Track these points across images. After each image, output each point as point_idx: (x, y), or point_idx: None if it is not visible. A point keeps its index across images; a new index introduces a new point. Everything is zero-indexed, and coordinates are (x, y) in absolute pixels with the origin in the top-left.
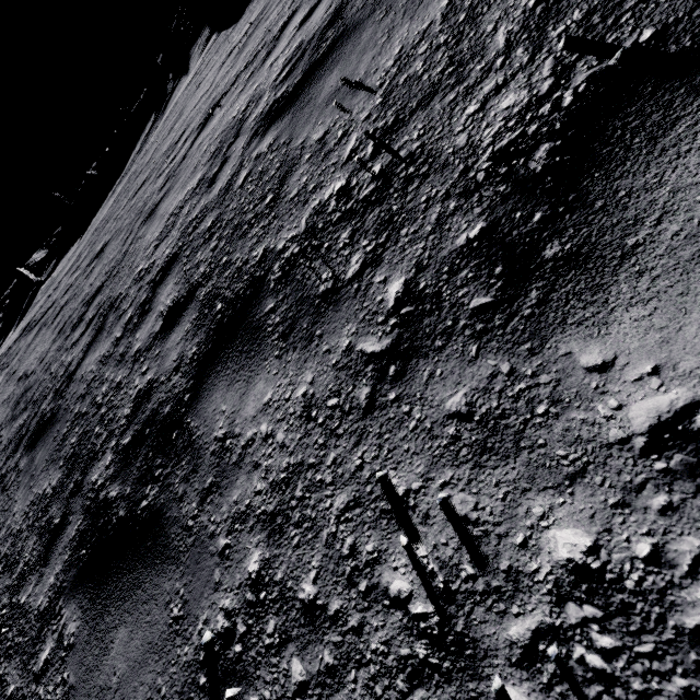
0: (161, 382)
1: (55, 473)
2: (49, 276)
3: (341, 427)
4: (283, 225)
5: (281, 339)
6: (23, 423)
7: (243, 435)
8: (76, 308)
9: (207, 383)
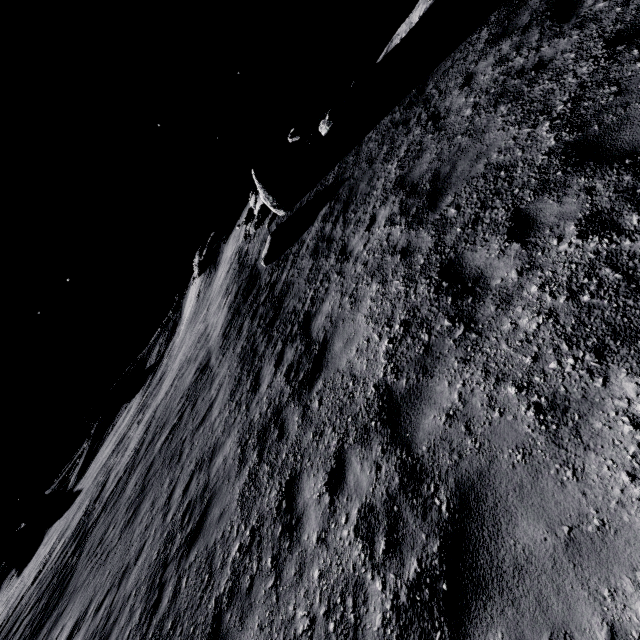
0: None
1: None
2: None
3: None
4: None
5: None
6: None
7: None
8: None
9: None
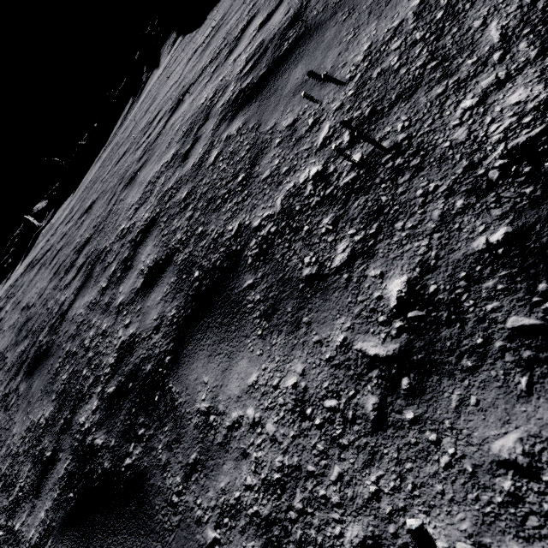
0: (142, 338)
1: (48, 404)
2: (49, 222)
3: (345, 436)
4: (257, 204)
5: (263, 318)
6: (24, 350)
7: (227, 415)
8: (68, 254)
9: (187, 349)
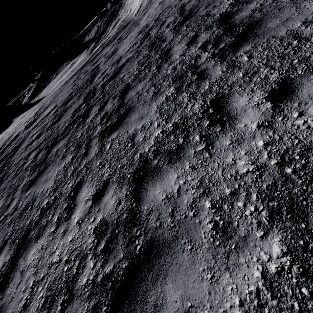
0: None
1: None
2: None
3: None
4: None
5: None
6: None
7: None
8: None
9: None
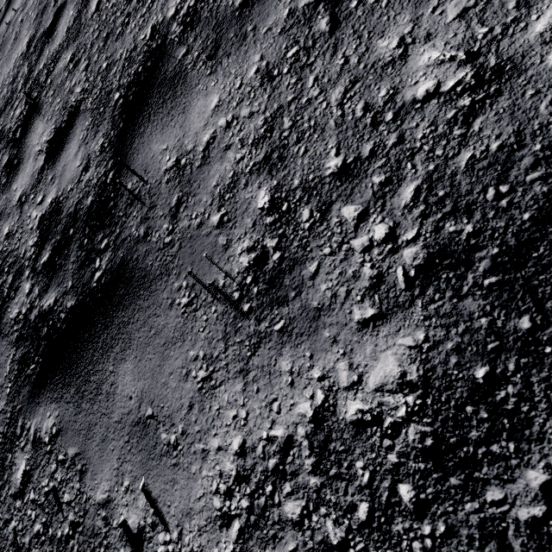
0: None
1: None
2: None
3: None
4: None
5: None
6: None
7: None
8: None
9: None
